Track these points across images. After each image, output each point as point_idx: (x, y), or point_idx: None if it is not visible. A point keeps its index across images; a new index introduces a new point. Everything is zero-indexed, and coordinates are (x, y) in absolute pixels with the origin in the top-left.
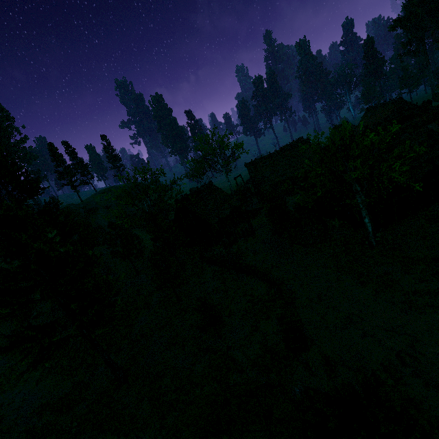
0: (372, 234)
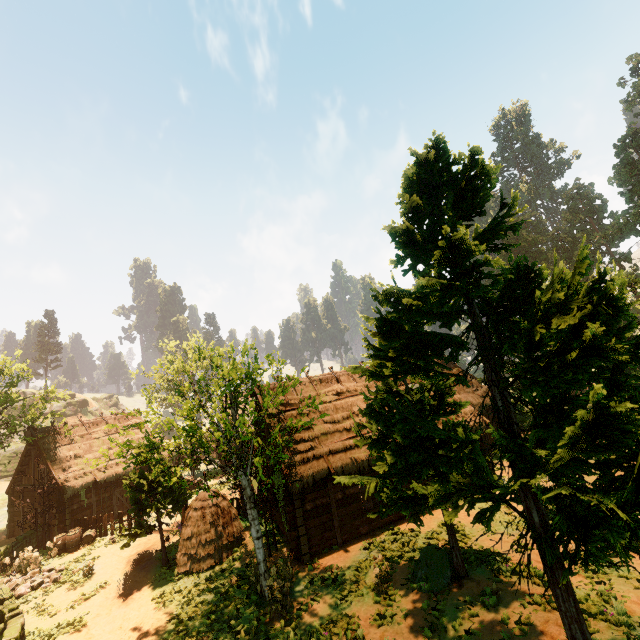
0: (266, 569)
